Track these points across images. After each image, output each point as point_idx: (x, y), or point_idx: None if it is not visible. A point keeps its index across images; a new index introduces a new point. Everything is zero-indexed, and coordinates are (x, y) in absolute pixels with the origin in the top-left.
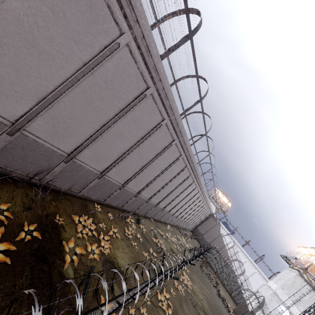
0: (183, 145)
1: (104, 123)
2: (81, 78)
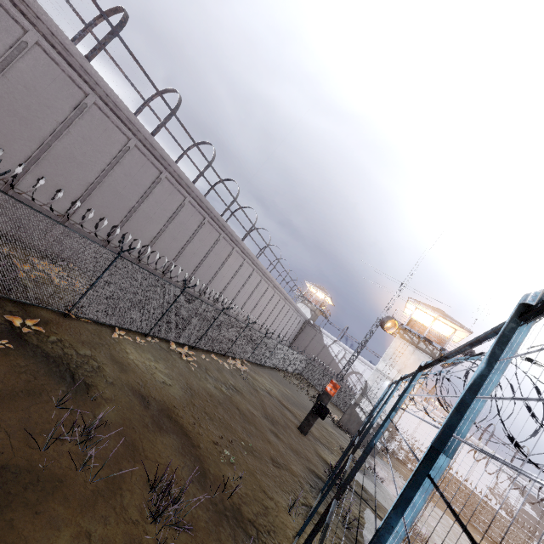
0: (180, 180)
1: (42, 140)
2: None
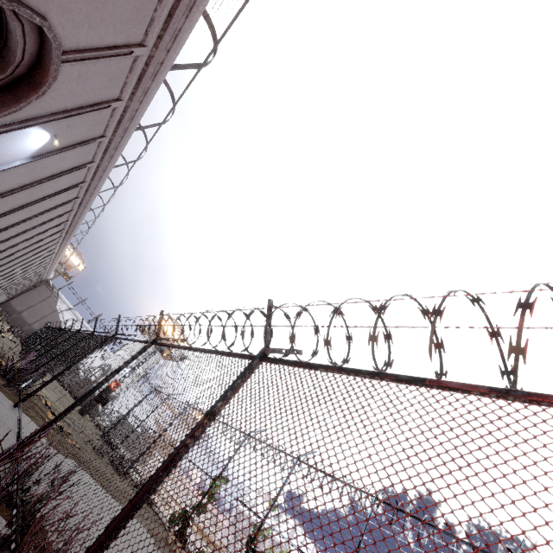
0: (79, 214)
1: (25, 203)
2: (42, 182)
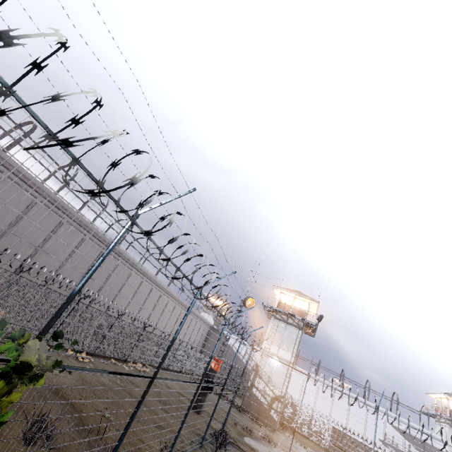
0: (79, 222)
1: None
2: None
